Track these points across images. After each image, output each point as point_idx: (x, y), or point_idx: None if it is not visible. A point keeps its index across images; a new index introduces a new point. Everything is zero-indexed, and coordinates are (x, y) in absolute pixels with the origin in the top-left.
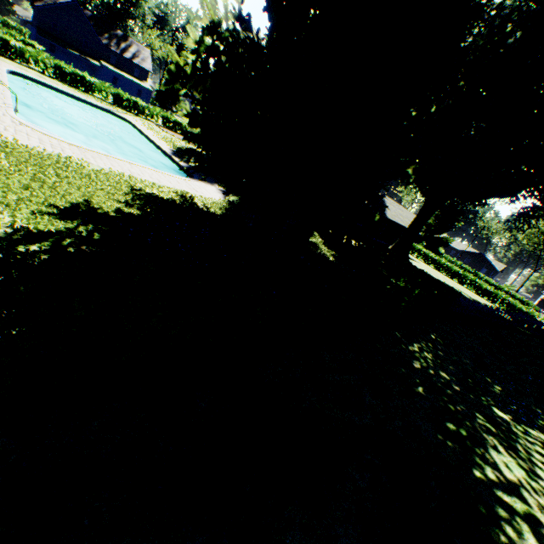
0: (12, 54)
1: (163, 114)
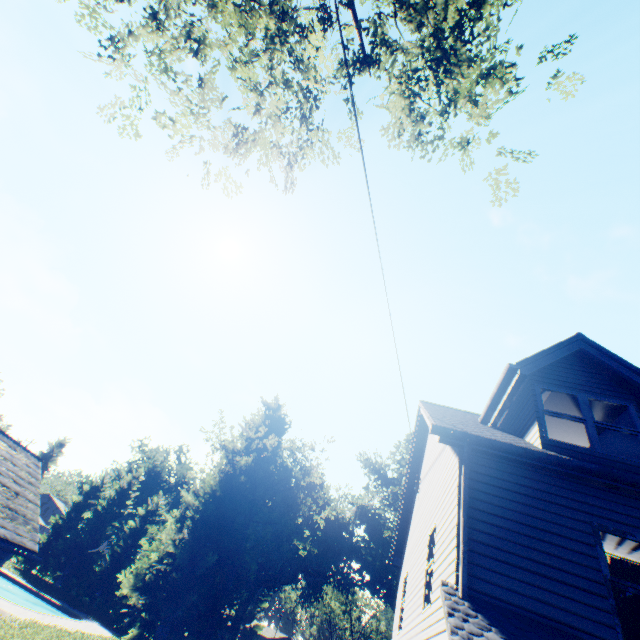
0: None
1: None
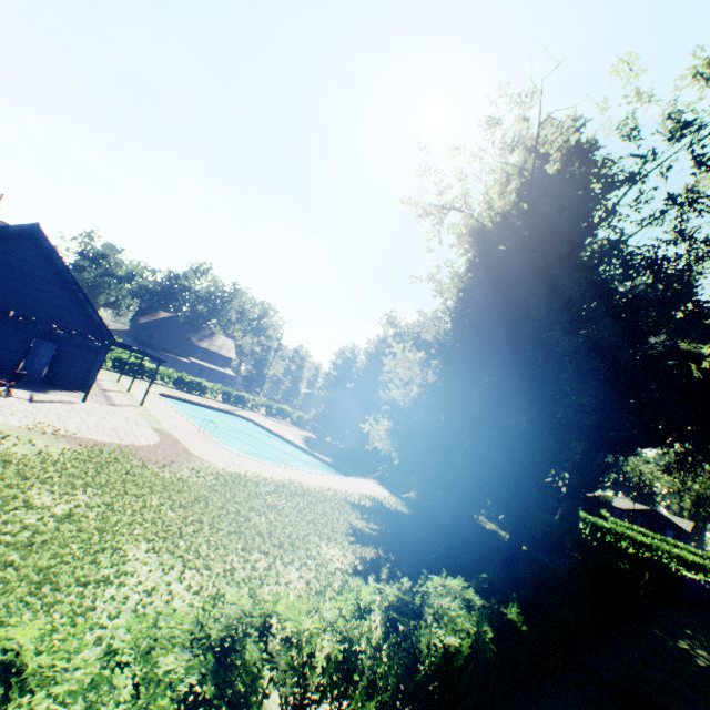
0: (144, 374)
1: (267, 402)
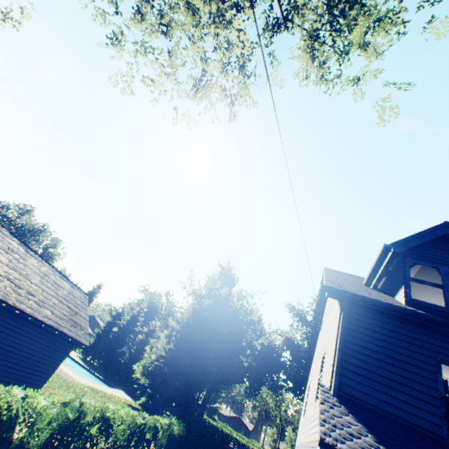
0: None
1: None
